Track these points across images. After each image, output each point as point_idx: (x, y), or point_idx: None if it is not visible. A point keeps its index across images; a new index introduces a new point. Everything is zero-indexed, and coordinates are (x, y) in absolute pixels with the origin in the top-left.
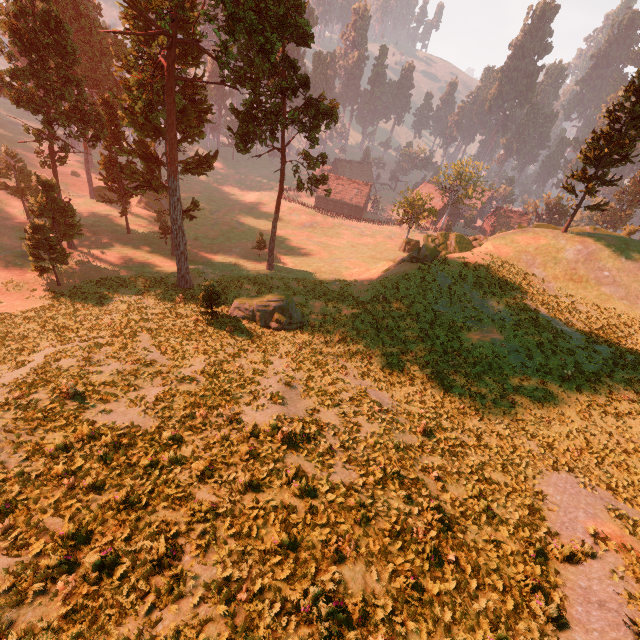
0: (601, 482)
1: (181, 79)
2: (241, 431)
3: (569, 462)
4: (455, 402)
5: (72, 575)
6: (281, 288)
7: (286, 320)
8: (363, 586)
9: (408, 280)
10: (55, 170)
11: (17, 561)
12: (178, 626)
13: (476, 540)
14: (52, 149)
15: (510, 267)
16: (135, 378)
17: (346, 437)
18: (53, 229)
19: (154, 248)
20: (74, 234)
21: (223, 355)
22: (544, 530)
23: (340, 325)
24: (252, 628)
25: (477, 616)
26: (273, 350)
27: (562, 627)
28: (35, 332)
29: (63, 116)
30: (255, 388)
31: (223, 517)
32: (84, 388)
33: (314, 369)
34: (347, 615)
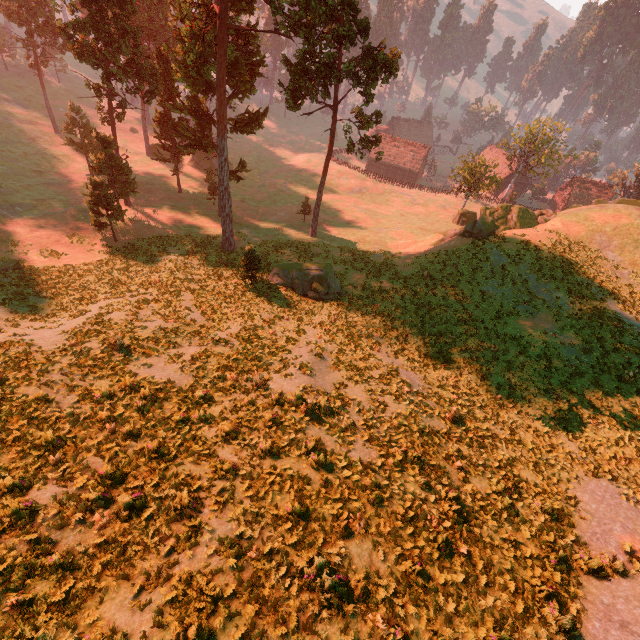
0: None
1: (233, 28)
2: (267, 398)
3: (613, 470)
4: (492, 391)
5: (107, 510)
6: (322, 256)
7: (324, 290)
8: (368, 564)
9: (457, 256)
10: (113, 127)
11: (64, 491)
12: (192, 571)
13: (493, 537)
14: (111, 105)
15: (579, 248)
16: (176, 336)
17: (370, 415)
18: (111, 186)
19: (202, 208)
20: (129, 192)
21: (259, 321)
22: (571, 538)
23: (378, 299)
24: (258, 585)
25: (482, 612)
26: (308, 319)
27: (574, 639)
28: (93, 284)
29: (120, 70)
30: (286, 356)
31: (242, 478)
32: (130, 341)
33: (346, 342)
34: (349, 589)
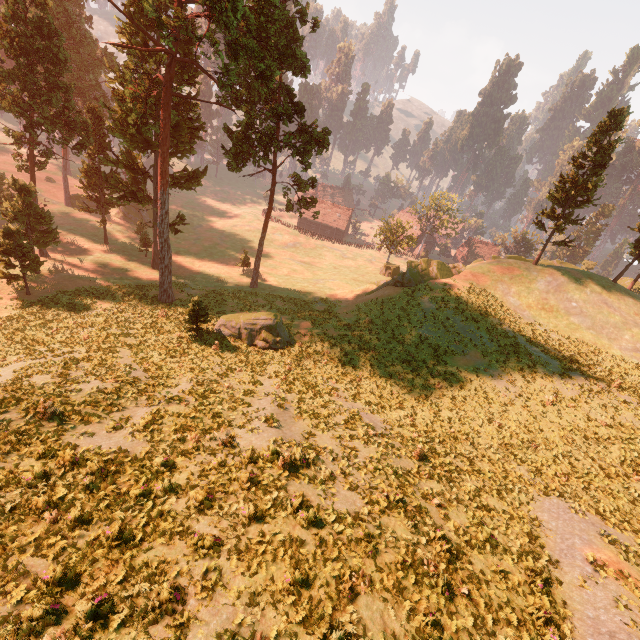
0: (590, 507)
1: (178, 96)
2: (238, 456)
3: (558, 487)
4: (445, 426)
5: (60, 628)
6: (266, 306)
7: (273, 339)
8: (382, 627)
9: (393, 303)
10: (33, 175)
11: None
12: None
13: (484, 571)
14: (32, 153)
15: (488, 295)
16: (118, 397)
17: (345, 462)
18: (26, 235)
19: (133, 260)
20: (49, 241)
21: (211, 374)
22: (546, 558)
23: (327, 346)
24: None
25: None
26: (261, 370)
27: None
28: (0, 344)
29: (48, 121)
30: (247, 410)
31: (228, 553)
32: (62, 408)
33: (305, 390)
34: None
